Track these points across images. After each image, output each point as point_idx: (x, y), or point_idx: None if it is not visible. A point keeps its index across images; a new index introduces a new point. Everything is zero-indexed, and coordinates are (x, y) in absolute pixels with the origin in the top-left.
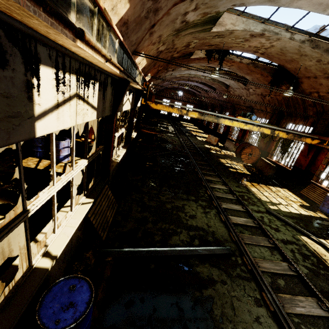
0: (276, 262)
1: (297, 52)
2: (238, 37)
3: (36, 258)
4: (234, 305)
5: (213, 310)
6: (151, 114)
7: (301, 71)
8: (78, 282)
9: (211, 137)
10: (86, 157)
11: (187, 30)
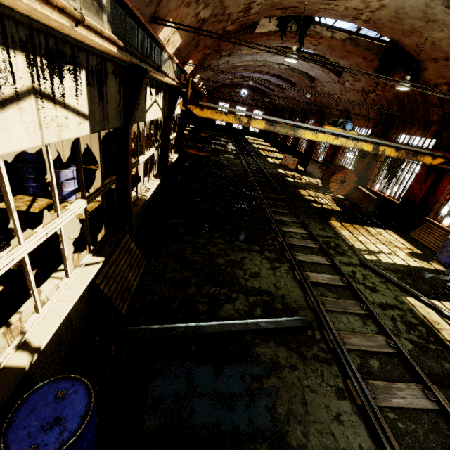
0: (369, 336)
1: (422, 16)
2: None
3: (6, 353)
4: (306, 399)
5: (276, 407)
6: (202, 126)
7: (425, 49)
8: (70, 385)
9: (287, 158)
10: (84, 196)
11: None
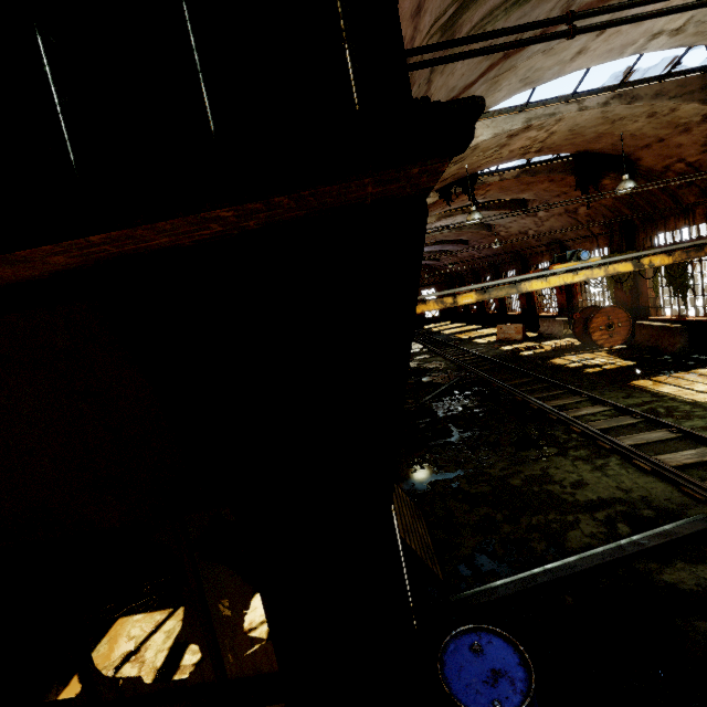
0: None
1: (603, 121)
2: (487, 149)
3: None
4: None
5: None
6: None
7: (626, 143)
8: (477, 637)
9: (504, 329)
10: None
11: None
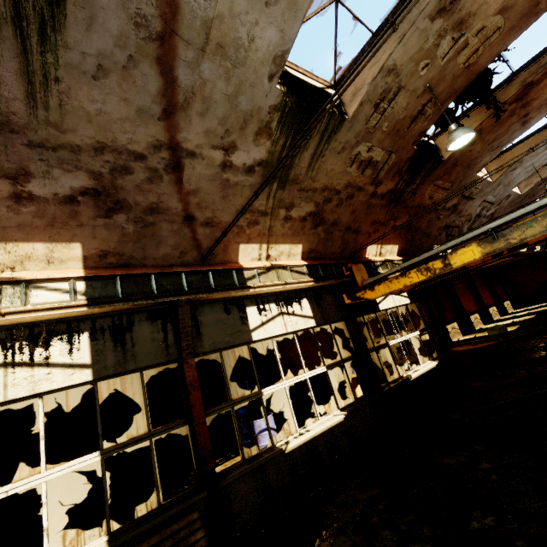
0: None
1: None
2: (427, 52)
3: None
4: None
5: None
6: None
7: None
8: None
9: None
10: (100, 446)
11: (293, 163)
